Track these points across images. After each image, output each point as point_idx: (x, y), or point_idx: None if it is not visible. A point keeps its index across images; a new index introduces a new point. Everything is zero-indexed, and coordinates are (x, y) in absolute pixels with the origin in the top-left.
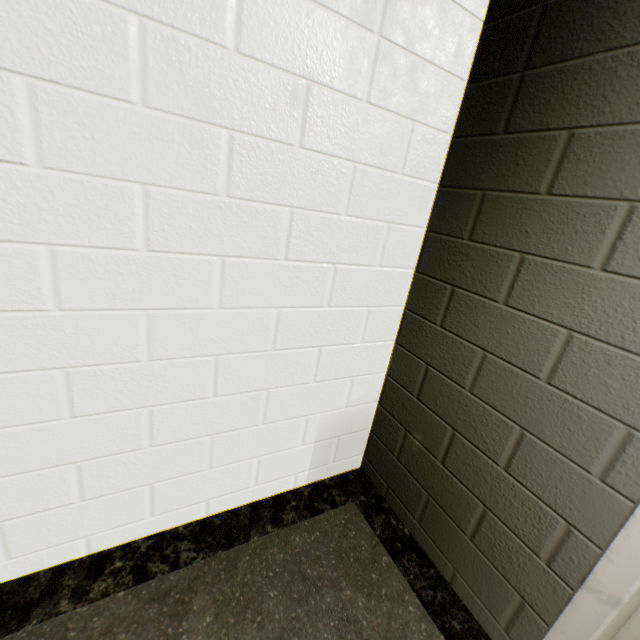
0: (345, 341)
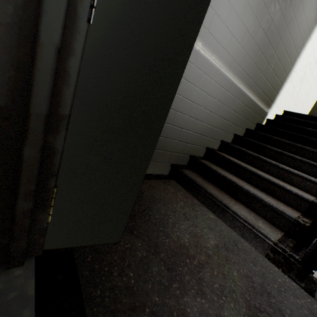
0: (313, 99)
